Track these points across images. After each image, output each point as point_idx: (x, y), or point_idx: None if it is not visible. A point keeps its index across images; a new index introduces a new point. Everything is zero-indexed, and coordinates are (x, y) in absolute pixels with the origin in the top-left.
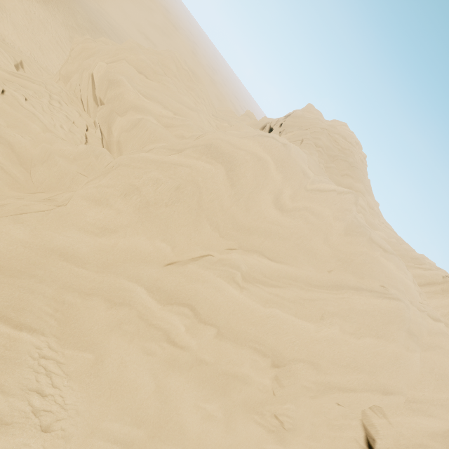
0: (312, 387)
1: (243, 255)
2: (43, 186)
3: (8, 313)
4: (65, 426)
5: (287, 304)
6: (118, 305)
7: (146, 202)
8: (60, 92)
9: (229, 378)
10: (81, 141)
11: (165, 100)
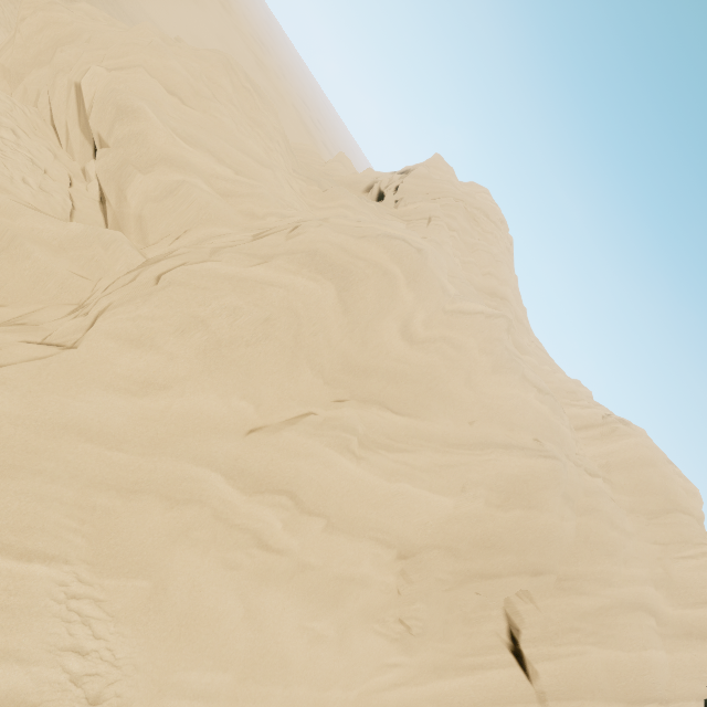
0: (449, 579)
1: (358, 408)
2: (3, 293)
3: (4, 538)
4: (121, 691)
5: (419, 475)
6: (182, 503)
7: (217, 341)
8: (12, 110)
9: (343, 583)
10: (64, 207)
11: (219, 147)
